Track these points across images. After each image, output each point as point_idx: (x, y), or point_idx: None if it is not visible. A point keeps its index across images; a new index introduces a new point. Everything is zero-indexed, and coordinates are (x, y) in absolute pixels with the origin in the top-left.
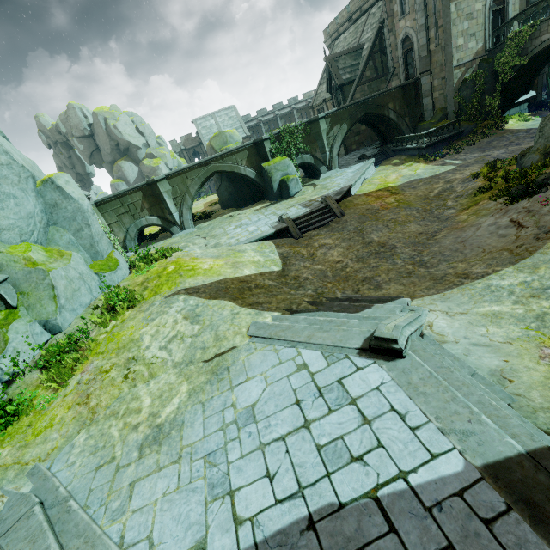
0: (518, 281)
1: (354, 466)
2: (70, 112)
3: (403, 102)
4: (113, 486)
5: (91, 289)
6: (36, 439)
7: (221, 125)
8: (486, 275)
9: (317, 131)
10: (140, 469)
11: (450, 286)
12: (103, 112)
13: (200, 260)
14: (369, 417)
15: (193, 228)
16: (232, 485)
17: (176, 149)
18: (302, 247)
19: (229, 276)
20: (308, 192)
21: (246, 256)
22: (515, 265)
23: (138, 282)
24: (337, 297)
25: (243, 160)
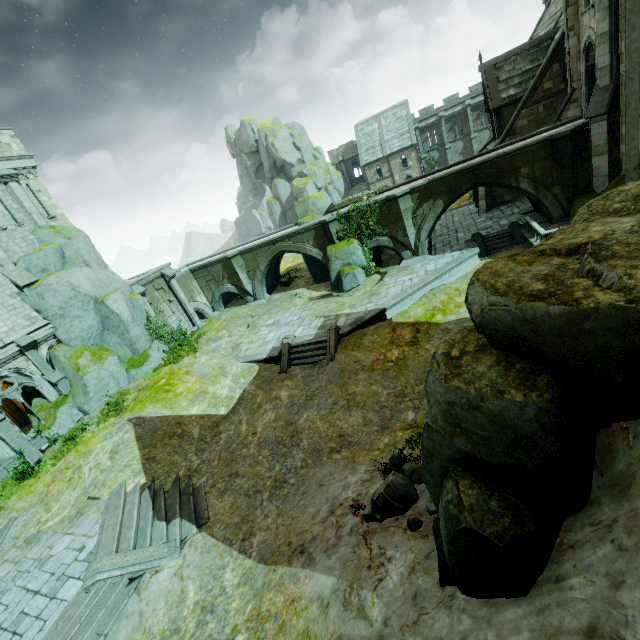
0: (226, 584)
1: (11, 635)
2: (241, 129)
3: (551, 164)
4: (4, 555)
5: (119, 382)
6: (25, 497)
7: (384, 131)
8: (244, 552)
9: (397, 210)
10: (13, 554)
11: (229, 539)
12: (265, 128)
13: (187, 378)
14: (41, 615)
15: (265, 299)
16: (2, 598)
17: (334, 160)
18: (264, 390)
19: (177, 412)
20: (356, 295)
21: (220, 384)
22: (256, 563)
23: (142, 386)
24: (190, 486)
25: (310, 240)
